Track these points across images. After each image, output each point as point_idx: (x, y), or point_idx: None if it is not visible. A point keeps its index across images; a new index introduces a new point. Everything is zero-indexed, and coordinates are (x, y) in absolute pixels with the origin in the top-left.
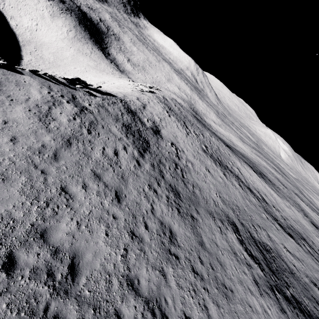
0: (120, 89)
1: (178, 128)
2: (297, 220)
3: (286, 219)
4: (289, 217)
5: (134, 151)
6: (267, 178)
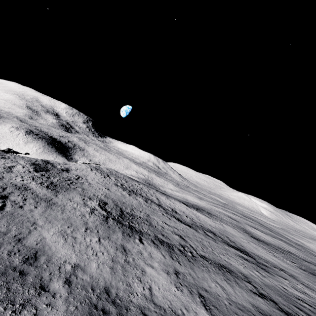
0: None
1: (95, 174)
2: (221, 228)
3: (199, 223)
4: (207, 224)
5: (31, 169)
6: (206, 211)
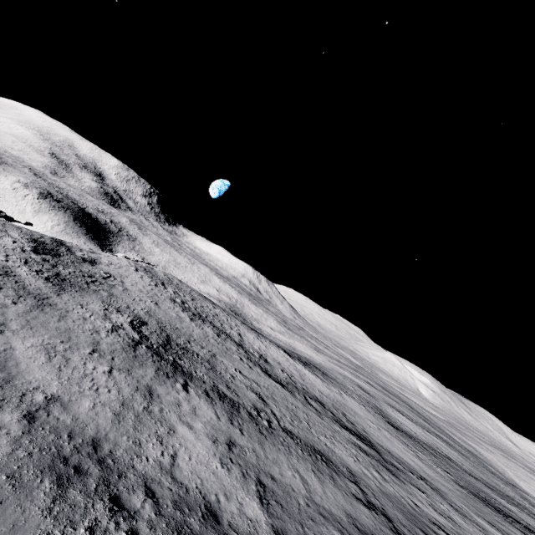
0: None
1: (141, 278)
2: (338, 400)
3: (301, 384)
4: (315, 389)
5: (28, 248)
6: (321, 371)
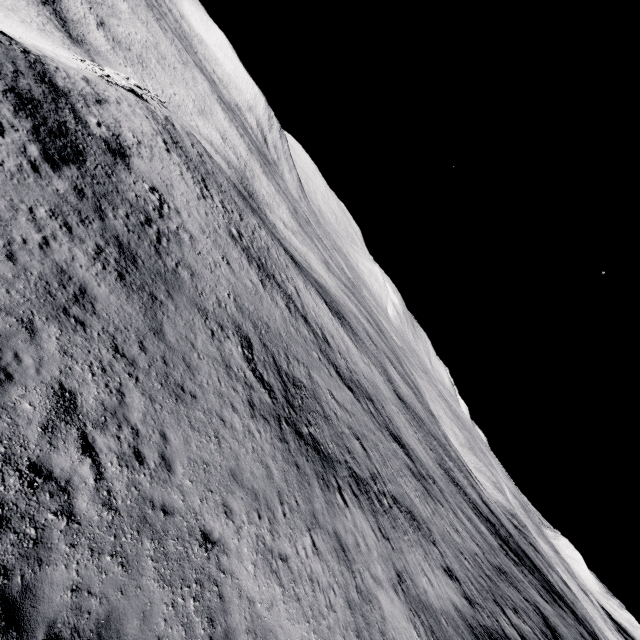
0: (46, 51)
1: (183, 179)
2: (373, 380)
3: (354, 373)
4: (361, 373)
5: (31, 146)
6: (348, 323)
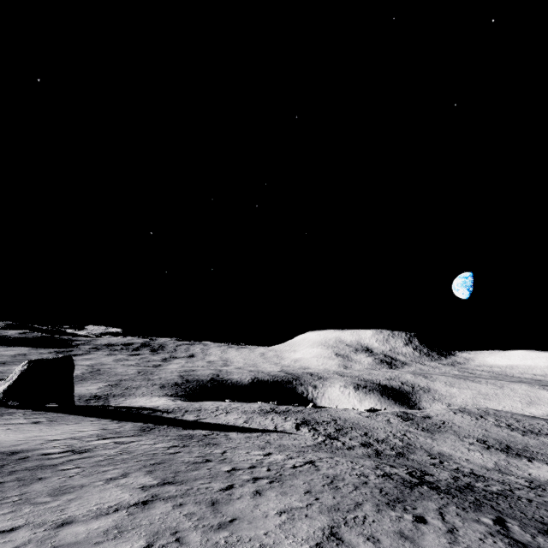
0: None
1: (462, 417)
2: None
3: None
4: None
5: (400, 420)
6: None
